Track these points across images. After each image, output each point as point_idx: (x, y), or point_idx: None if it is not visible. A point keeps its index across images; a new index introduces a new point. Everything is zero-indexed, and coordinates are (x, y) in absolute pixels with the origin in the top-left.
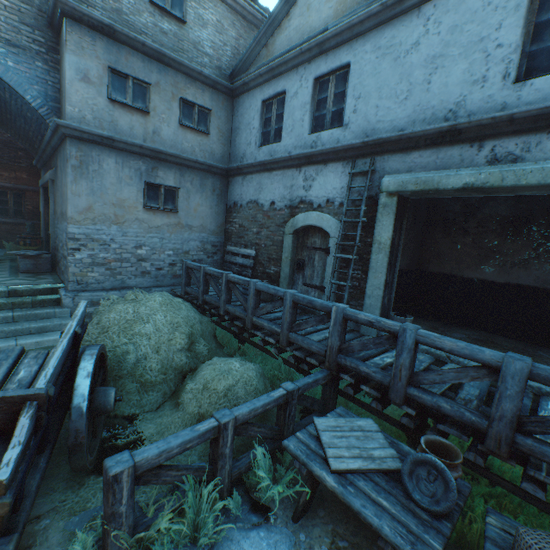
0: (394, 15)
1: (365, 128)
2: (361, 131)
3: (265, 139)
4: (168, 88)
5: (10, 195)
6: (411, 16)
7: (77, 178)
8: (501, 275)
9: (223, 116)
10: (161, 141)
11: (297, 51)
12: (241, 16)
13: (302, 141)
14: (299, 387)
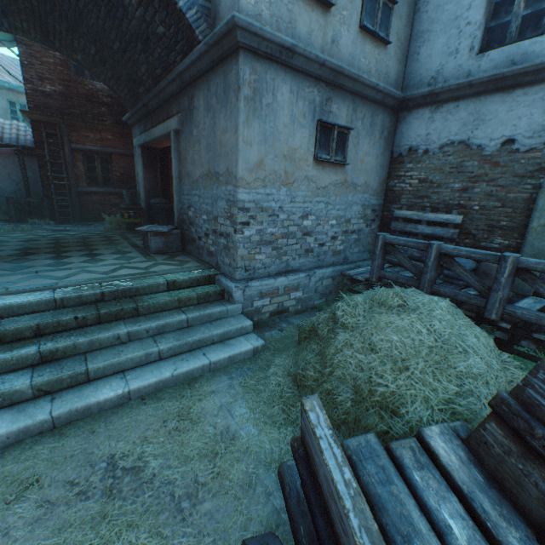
0: None
1: None
2: None
3: (491, 39)
4: None
5: (97, 160)
6: None
7: (249, 117)
8: None
9: (404, 14)
10: (337, 55)
11: None
12: None
13: None
14: None
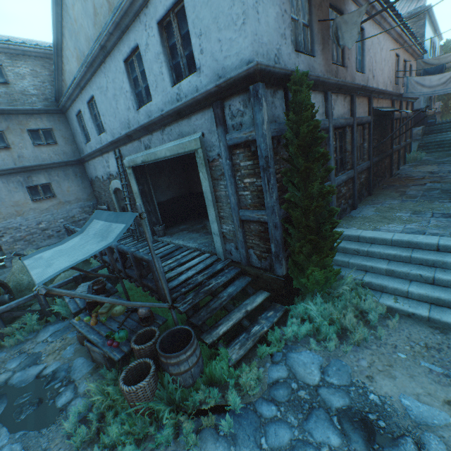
0: (95, 71)
1: (111, 132)
2: (111, 134)
3: (87, 139)
4: (16, 128)
5: None
6: (100, 72)
7: None
8: None
9: (63, 128)
10: (26, 160)
11: (72, 89)
12: (47, 59)
13: (97, 140)
14: (82, 274)
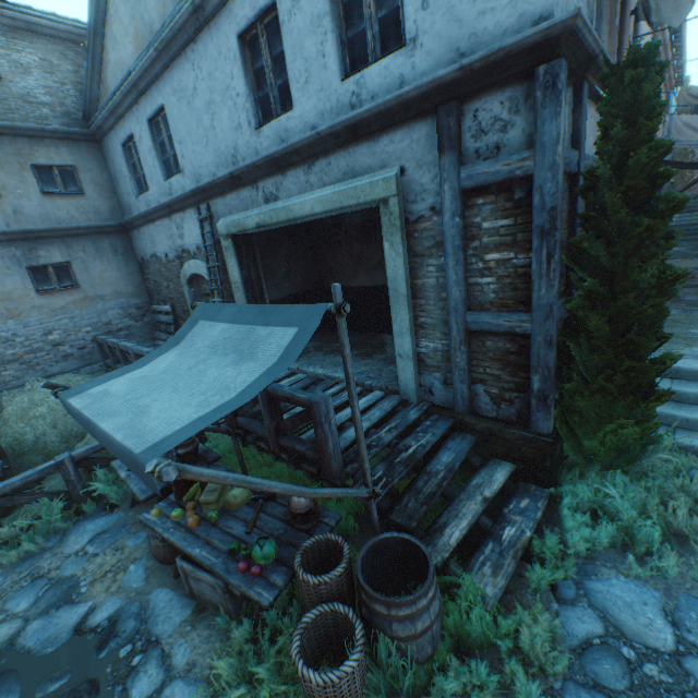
0: (172, 59)
1: (195, 174)
2: (194, 177)
3: (140, 187)
4: (11, 160)
5: None
6: (183, 60)
7: None
8: (371, 279)
9: (95, 167)
10: (27, 219)
11: (121, 94)
12: (71, 42)
13: (163, 189)
14: None
